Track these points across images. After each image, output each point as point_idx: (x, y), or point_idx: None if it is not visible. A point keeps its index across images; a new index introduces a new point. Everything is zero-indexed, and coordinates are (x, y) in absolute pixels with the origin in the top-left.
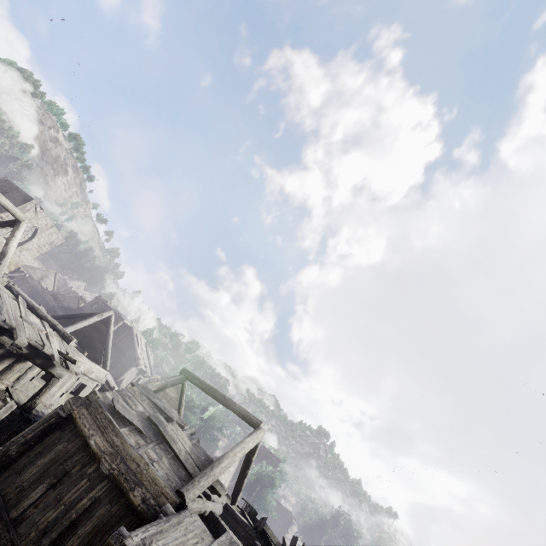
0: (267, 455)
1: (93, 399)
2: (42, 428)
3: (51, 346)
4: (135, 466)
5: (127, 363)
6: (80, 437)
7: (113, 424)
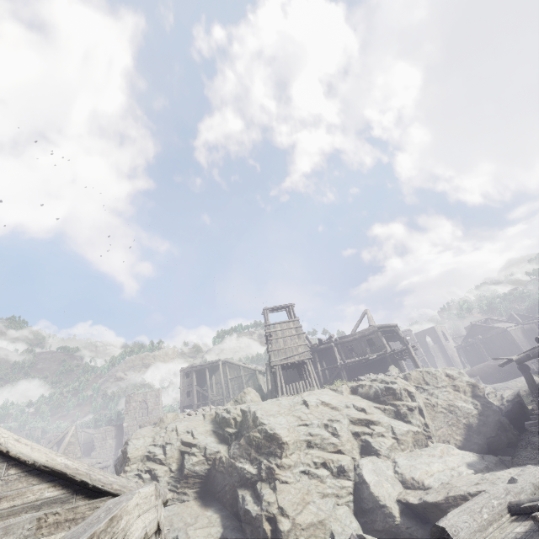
0: None
1: None
2: None
3: None
4: None
5: None
6: None
7: None
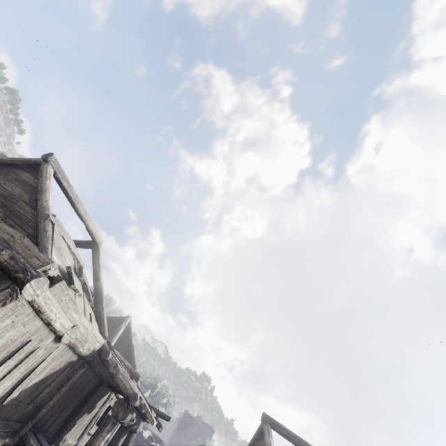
0: (202, 426)
1: None
2: None
3: (149, 405)
4: None
5: None
6: None
7: None
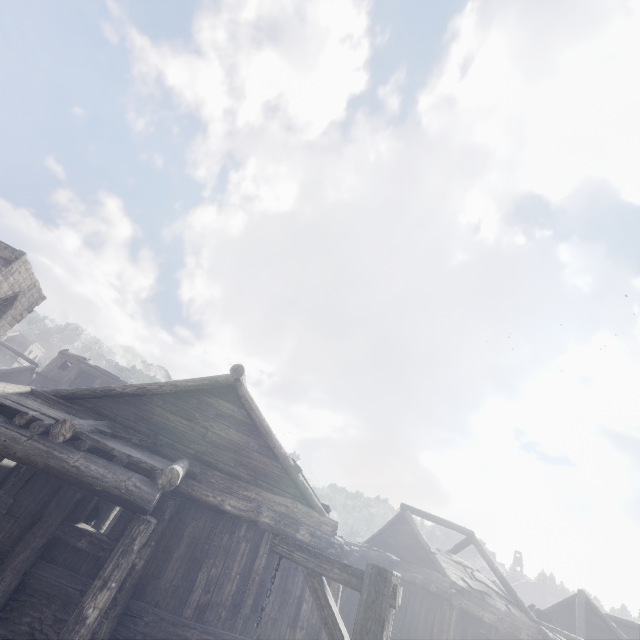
0: None
1: (457, 588)
2: (458, 628)
3: None
4: (510, 619)
5: None
6: (474, 619)
7: (485, 601)
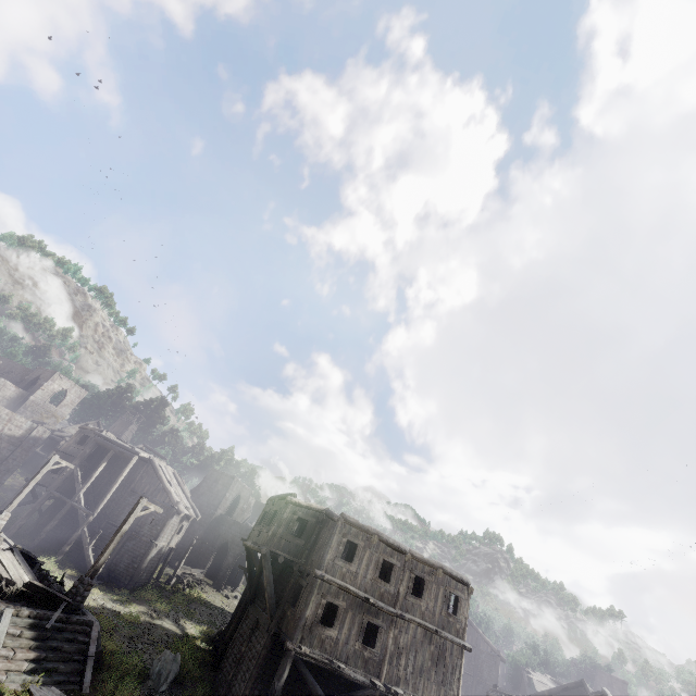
0: (609, 680)
1: None
2: None
3: None
4: None
5: (491, 661)
6: None
7: None
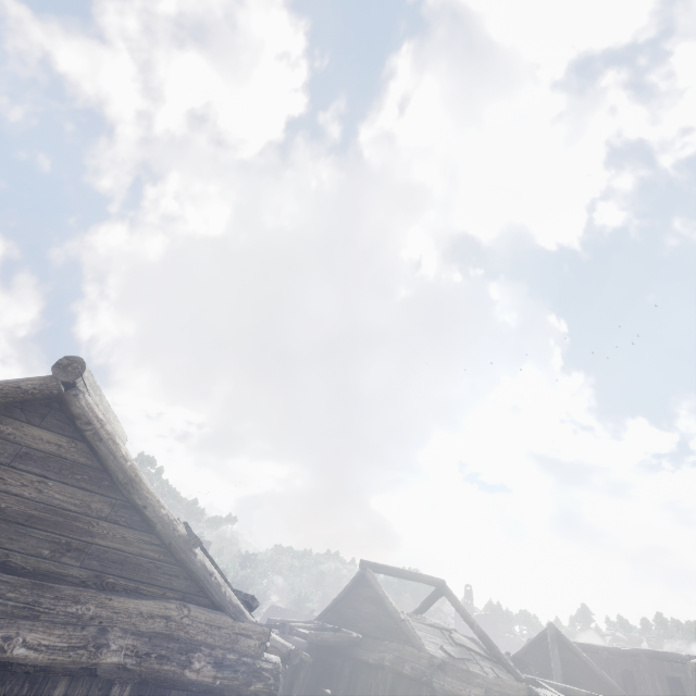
0: None
1: (437, 663)
2: None
3: None
4: (498, 687)
5: None
6: None
7: (470, 672)
